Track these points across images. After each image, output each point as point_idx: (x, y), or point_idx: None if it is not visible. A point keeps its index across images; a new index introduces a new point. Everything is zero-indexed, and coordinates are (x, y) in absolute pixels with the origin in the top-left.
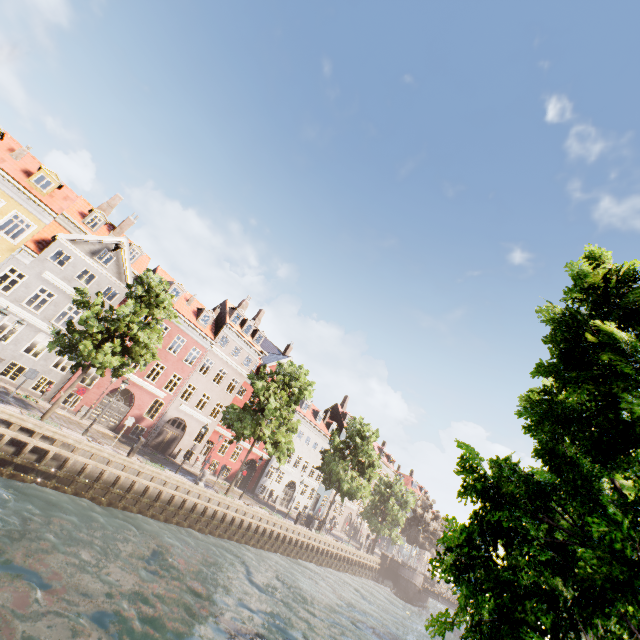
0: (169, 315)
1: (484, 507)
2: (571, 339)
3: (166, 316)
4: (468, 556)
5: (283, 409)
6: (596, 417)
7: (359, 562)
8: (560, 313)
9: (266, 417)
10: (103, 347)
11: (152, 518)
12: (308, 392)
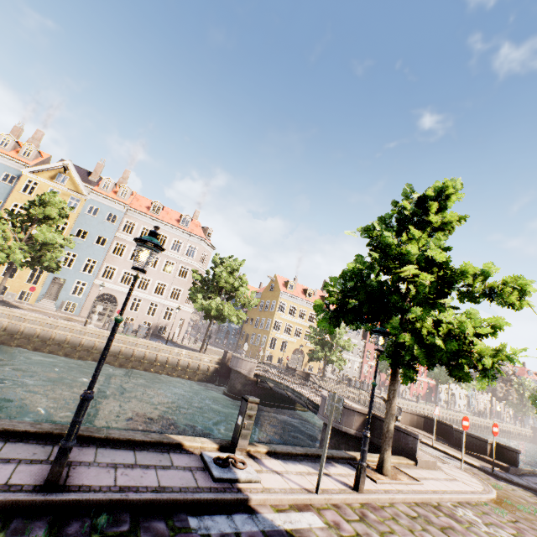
0: None
1: None
2: None
3: None
4: None
5: None
6: None
7: (519, 433)
8: None
9: None
10: None
11: None
12: None
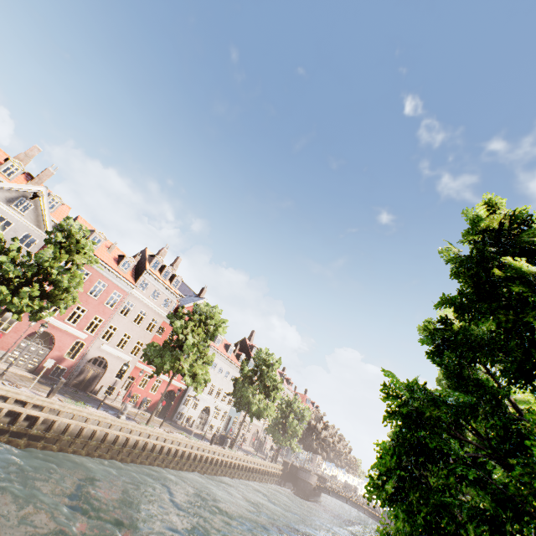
0: (90, 261)
1: (409, 430)
2: (479, 274)
3: (87, 261)
4: (398, 478)
5: (199, 344)
6: (505, 342)
7: (265, 471)
8: (459, 253)
9: (185, 352)
10: (20, 291)
11: (73, 454)
12: (222, 329)
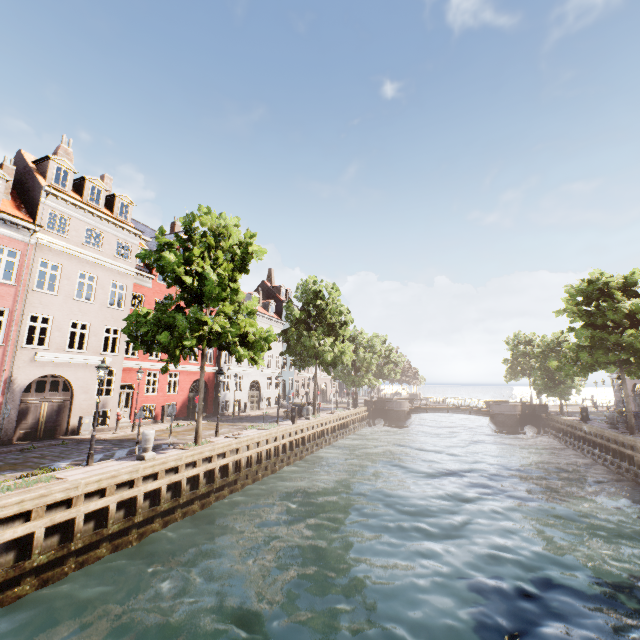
0: None
1: None
2: None
3: None
4: None
5: None
6: None
7: (354, 420)
8: None
9: (211, 305)
10: None
11: (82, 568)
12: (257, 246)
